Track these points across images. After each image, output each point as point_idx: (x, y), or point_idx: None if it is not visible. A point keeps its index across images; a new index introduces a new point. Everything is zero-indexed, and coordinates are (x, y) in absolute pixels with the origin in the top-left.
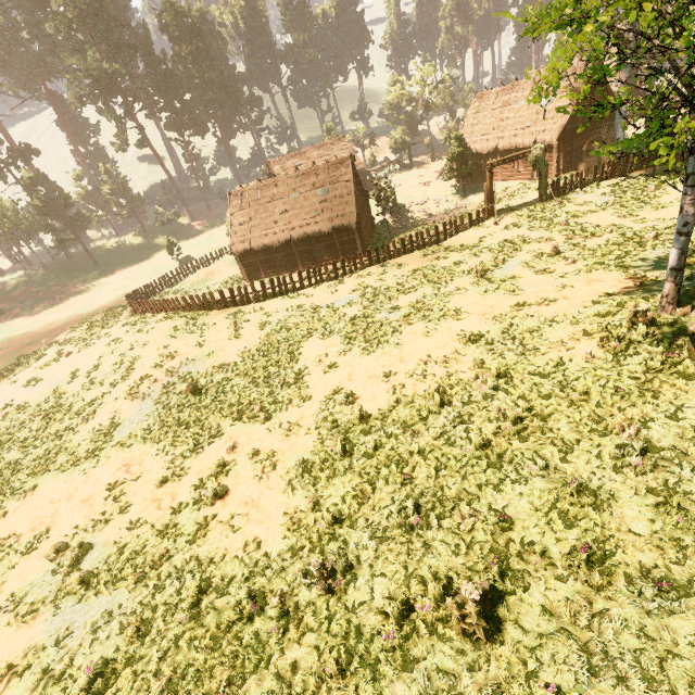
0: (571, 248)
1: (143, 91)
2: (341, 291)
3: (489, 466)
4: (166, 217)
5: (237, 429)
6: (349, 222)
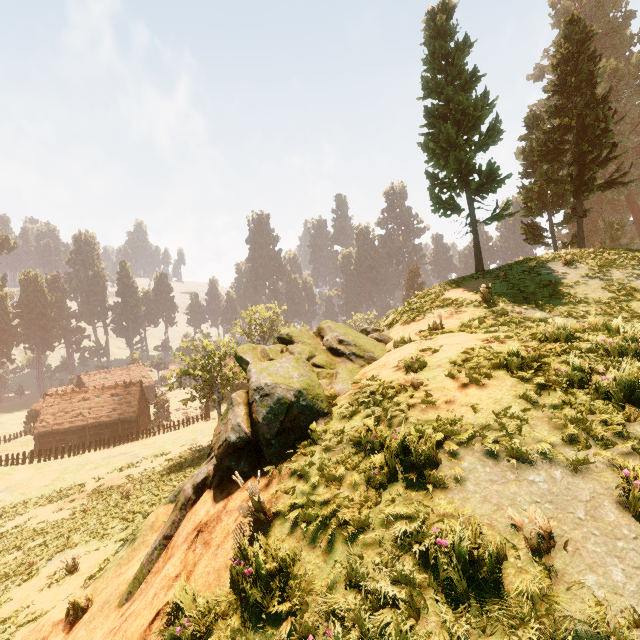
0: None
1: None
2: (115, 451)
3: (149, 481)
4: None
5: (39, 508)
6: (131, 416)
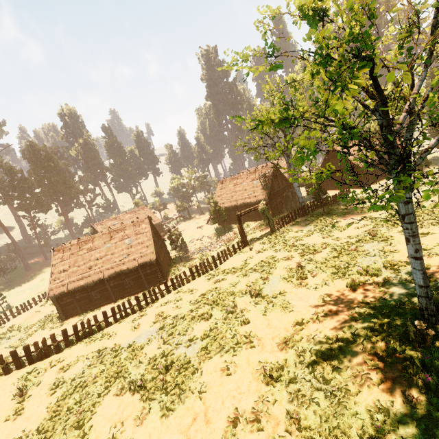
0: (308, 262)
1: (1, 189)
2: (143, 324)
3: None
4: (2, 271)
5: None
6: (150, 259)
